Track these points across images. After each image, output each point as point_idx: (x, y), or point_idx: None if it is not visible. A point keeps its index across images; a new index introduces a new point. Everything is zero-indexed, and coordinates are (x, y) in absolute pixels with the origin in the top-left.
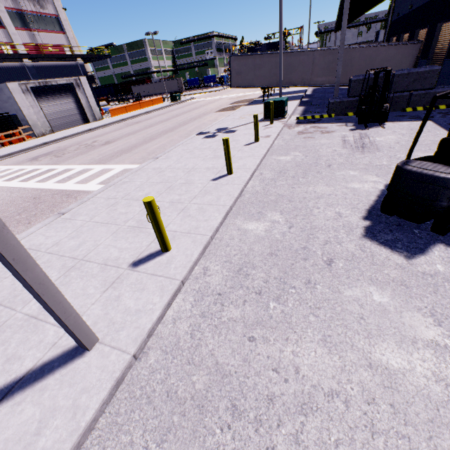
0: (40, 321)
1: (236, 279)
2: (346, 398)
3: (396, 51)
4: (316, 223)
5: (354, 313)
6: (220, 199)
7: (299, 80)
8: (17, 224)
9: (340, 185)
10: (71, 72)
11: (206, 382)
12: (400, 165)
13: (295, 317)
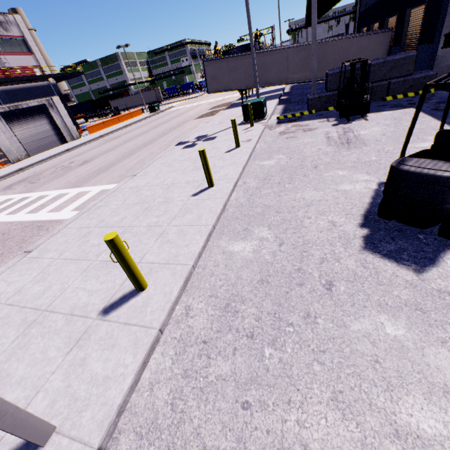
0: None
1: (223, 319)
2: None
3: (368, 41)
4: (308, 237)
5: (366, 356)
6: (201, 217)
7: (275, 79)
8: None
9: (330, 189)
10: (43, 93)
11: None
12: (395, 165)
13: (296, 367)
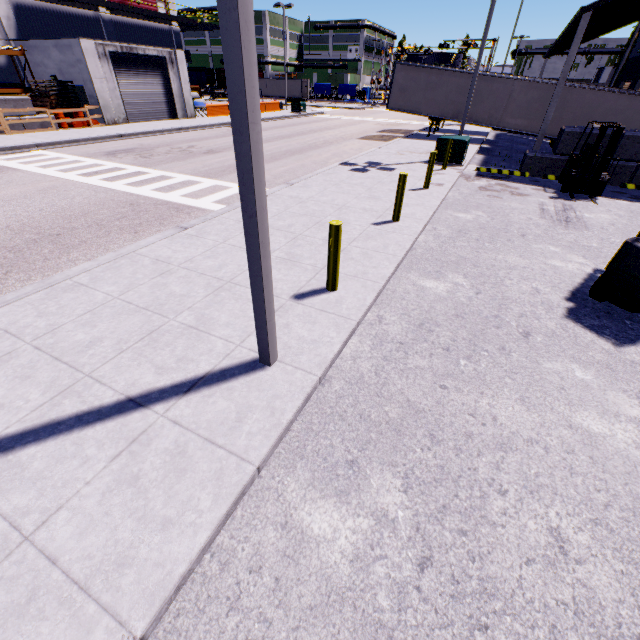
0: (202, 332)
1: (418, 333)
2: (545, 446)
3: (628, 103)
4: (508, 295)
5: (553, 383)
6: (388, 247)
7: (484, 117)
8: (121, 231)
9: (538, 260)
10: (160, 40)
11: (399, 413)
12: (630, 241)
13: (489, 376)
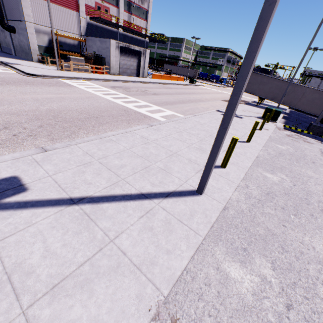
0: (168, 173)
1: (267, 197)
2: None
3: None
4: (310, 189)
5: None
6: (246, 153)
7: (287, 101)
8: (122, 121)
9: None
10: (139, 44)
11: (264, 232)
12: None
13: (307, 227)
